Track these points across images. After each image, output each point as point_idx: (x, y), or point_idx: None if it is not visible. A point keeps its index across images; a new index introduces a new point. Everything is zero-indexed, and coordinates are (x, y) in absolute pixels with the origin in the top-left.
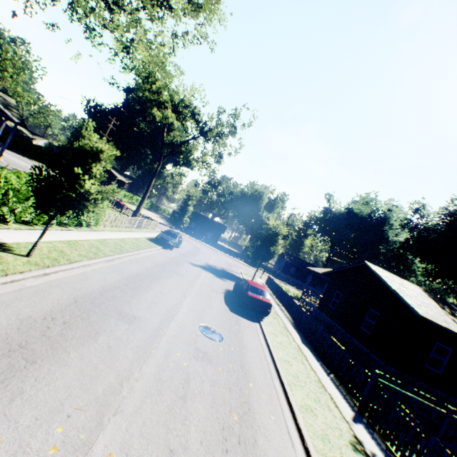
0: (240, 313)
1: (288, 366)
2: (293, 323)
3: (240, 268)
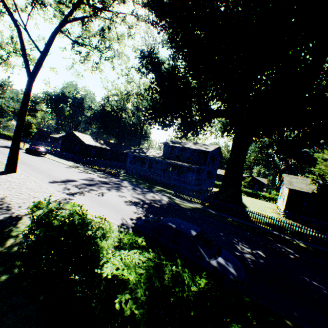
0: (38, 156)
1: (59, 161)
2: (55, 156)
3: (7, 143)
